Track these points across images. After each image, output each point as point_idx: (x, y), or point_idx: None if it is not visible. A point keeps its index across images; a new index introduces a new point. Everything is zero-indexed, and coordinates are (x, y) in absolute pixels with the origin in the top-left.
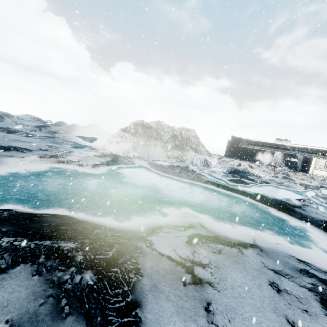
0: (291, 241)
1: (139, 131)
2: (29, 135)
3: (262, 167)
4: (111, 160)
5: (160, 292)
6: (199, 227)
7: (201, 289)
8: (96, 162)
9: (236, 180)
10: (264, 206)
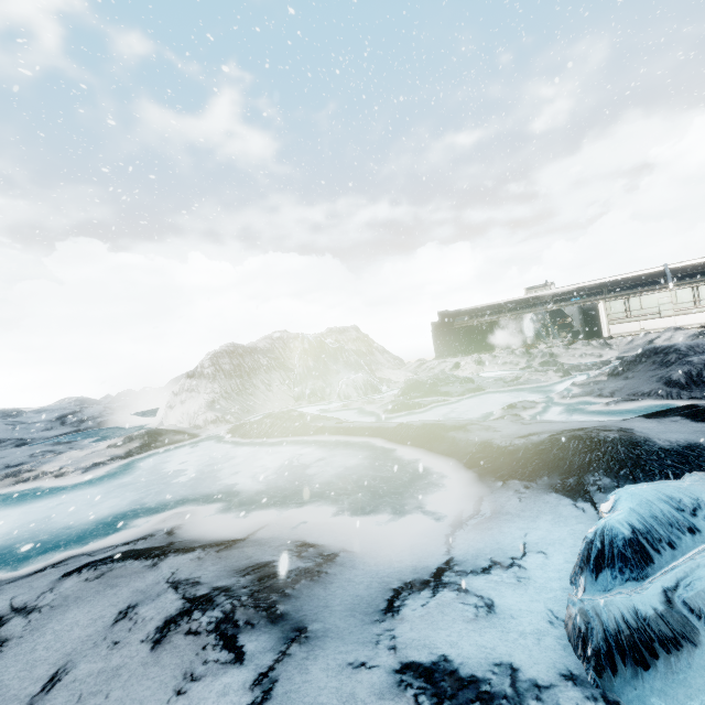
0: (365, 509)
1: (224, 366)
2: (23, 442)
3: (503, 355)
4: (140, 445)
5: None
6: (157, 535)
7: None
8: (101, 459)
9: (395, 405)
10: (395, 446)
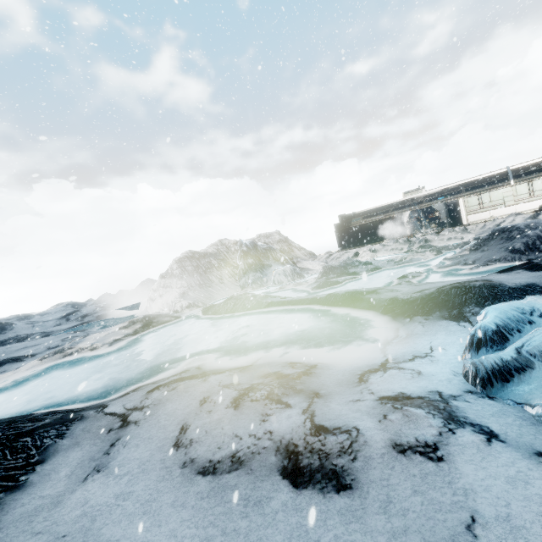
0: (321, 344)
1: (187, 268)
2: (46, 334)
3: (390, 244)
4: (142, 326)
5: (78, 446)
6: (192, 370)
7: (122, 430)
8: (117, 337)
9: (320, 284)
10: (329, 308)
